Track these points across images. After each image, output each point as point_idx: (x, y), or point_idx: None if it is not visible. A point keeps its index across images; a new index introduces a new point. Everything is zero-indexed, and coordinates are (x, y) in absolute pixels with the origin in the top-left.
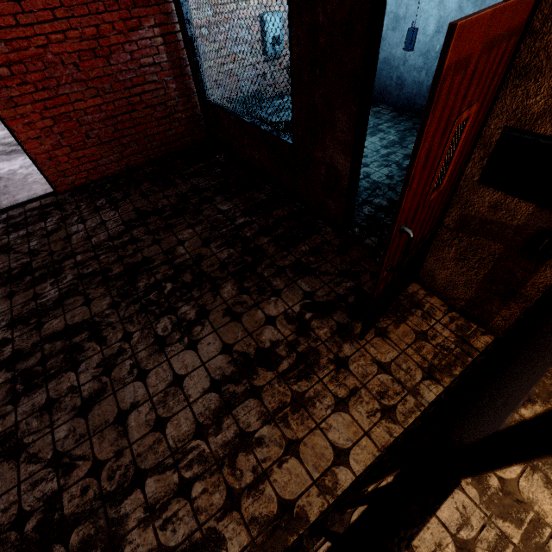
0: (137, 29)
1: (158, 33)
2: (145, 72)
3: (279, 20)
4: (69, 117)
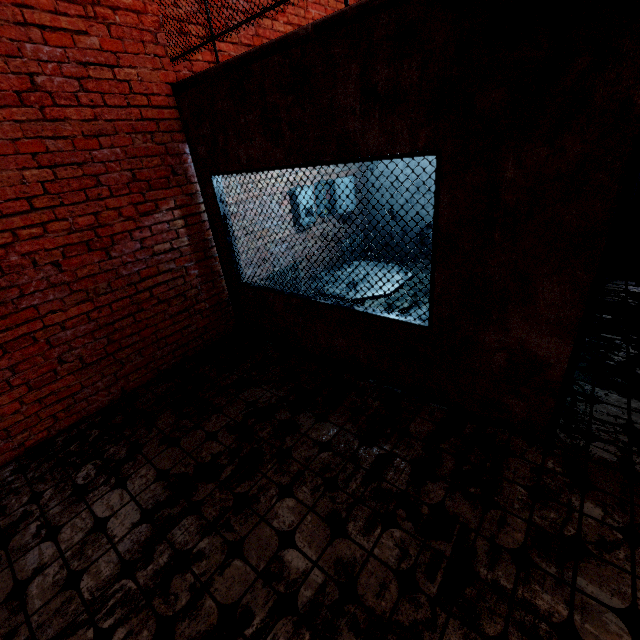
0: (152, 213)
1: (178, 215)
2: (159, 260)
3: (310, 193)
4: (32, 339)
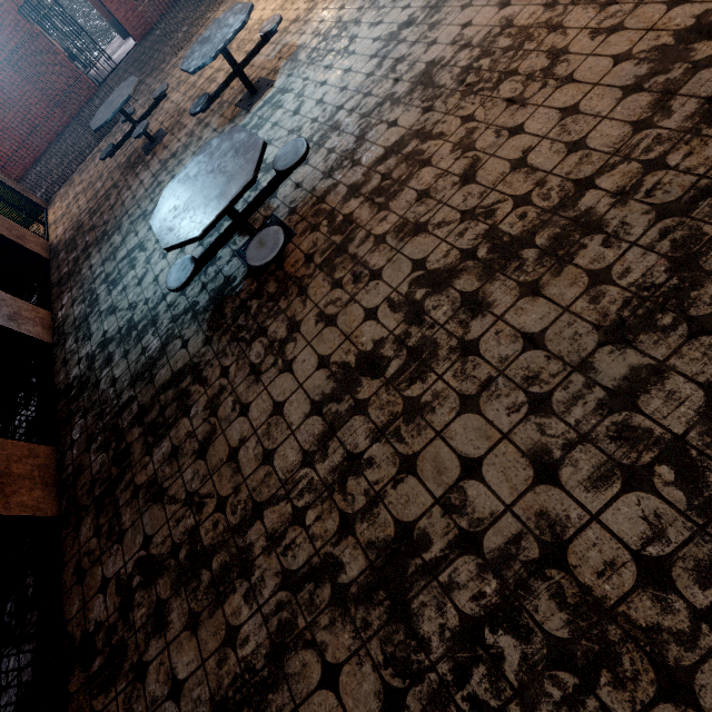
0: None
1: None
2: None
3: None
4: None
